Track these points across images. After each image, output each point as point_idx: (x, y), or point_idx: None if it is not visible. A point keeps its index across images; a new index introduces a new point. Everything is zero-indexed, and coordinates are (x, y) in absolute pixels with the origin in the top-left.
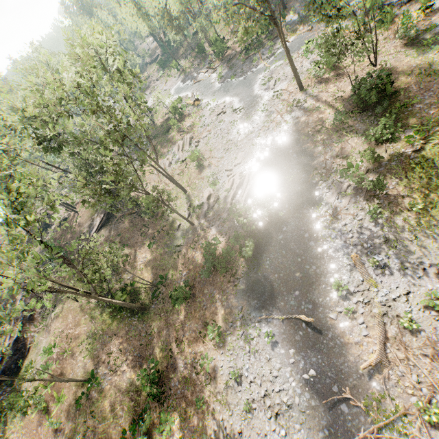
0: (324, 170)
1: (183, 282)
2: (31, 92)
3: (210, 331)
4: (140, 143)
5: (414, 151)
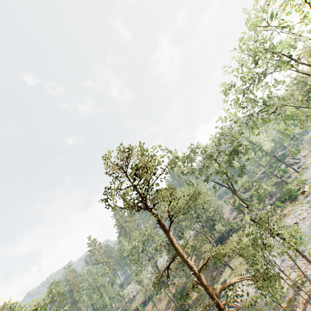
0: None
1: None
2: None
3: None
4: None
5: None
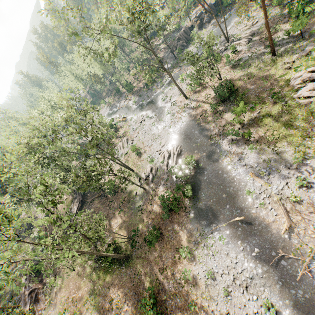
0: (216, 135)
1: (152, 227)
2: (36, 130)
3: (182, 252)
4: (109, 143)
5: (258, 113)
